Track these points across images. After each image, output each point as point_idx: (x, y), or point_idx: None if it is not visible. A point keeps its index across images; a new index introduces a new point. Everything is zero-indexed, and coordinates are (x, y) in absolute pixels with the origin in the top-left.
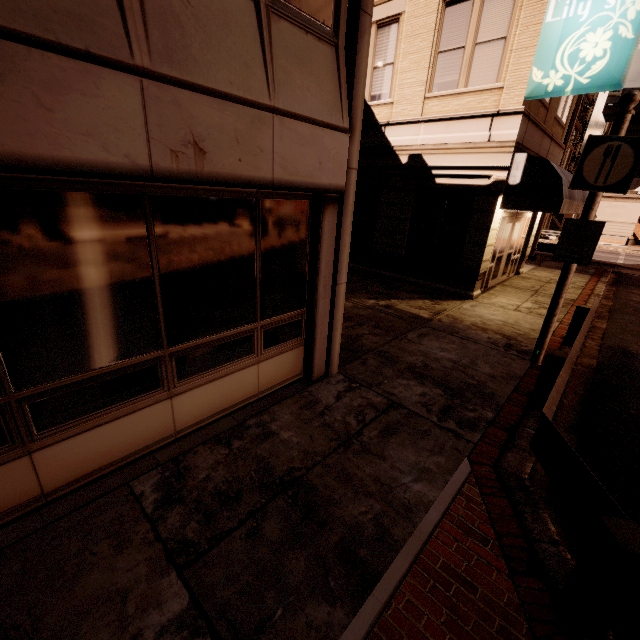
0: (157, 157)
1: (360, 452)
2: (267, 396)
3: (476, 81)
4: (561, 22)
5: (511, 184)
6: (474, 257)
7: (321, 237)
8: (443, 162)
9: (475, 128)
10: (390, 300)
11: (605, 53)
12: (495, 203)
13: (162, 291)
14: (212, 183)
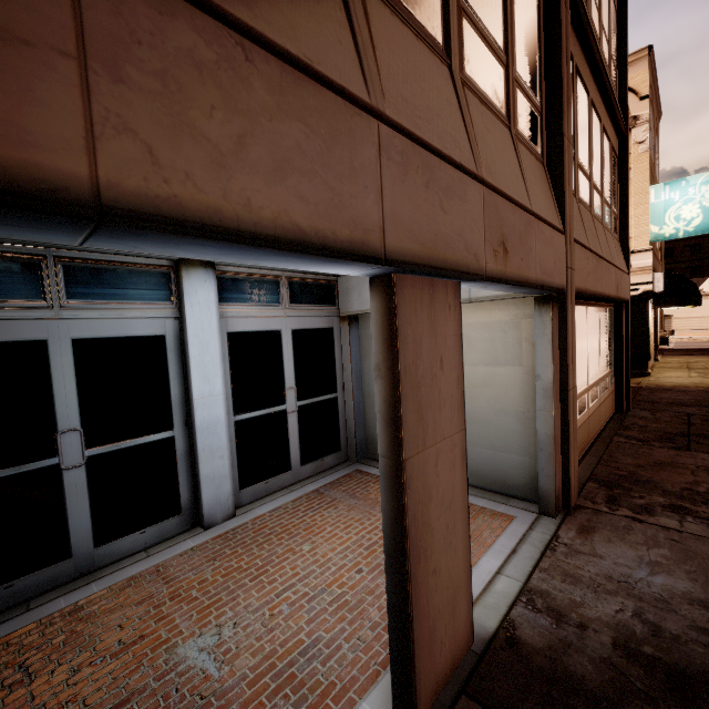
0: (615, 292)
1: (703, 426)
2: (612, 418)
3: None
4: (661, 202)
5: (657, 292)
6: (641, 344)
7: (623, 325)
8: None
9: None
10: None
11: (698, 215)
12: (648, 305)
13: (599, 348)
14: (618, 300)
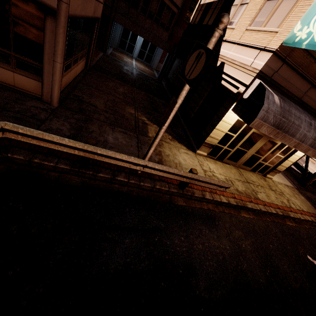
0: None
1: None
2: (18, 90)
3: (270, 24)
4: None
5: (243, 97)
6: (208, 131)
7: (45, 30)
8: (229, 71)
9: (250, 55)
10: (154, 124)
11: None
12: (231, 105)
13: None
14: None
